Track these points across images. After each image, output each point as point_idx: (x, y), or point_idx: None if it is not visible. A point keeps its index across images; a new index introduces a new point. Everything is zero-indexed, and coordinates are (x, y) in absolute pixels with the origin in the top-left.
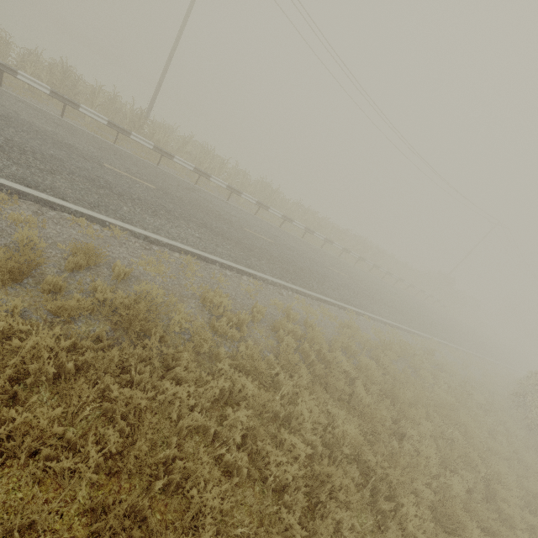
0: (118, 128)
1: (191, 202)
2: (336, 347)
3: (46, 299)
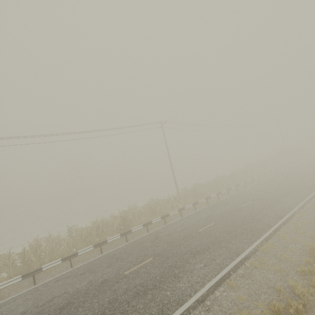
0: (207, 198)
1: (256, 197)
2: None
3: None
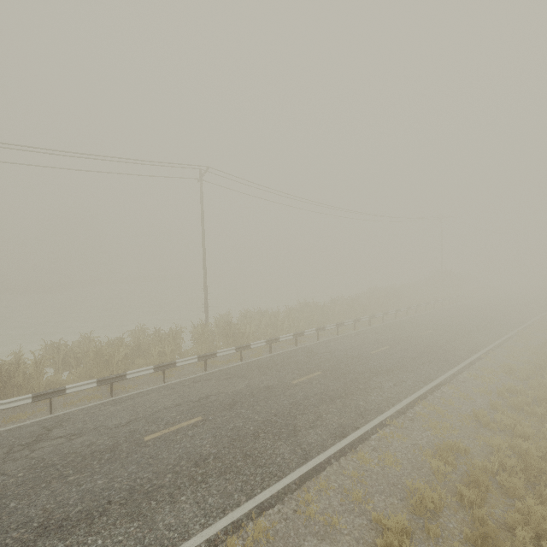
0: (241, 348)
1: (337, 363)
2: (545, 391)
3: (494, 494)
